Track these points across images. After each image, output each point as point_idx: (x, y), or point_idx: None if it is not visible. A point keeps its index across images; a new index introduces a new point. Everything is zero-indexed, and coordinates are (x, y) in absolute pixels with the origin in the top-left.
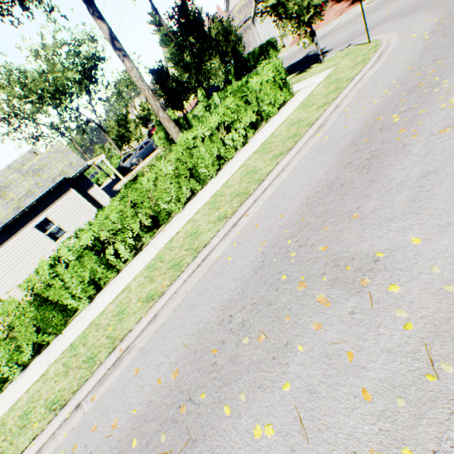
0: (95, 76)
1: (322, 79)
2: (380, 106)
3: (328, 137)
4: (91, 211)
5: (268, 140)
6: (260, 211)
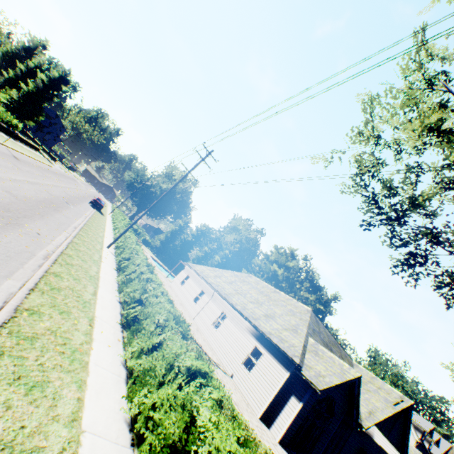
0: None
1: None
2: None
3: None
4: (268, 396)
5: None
6: None
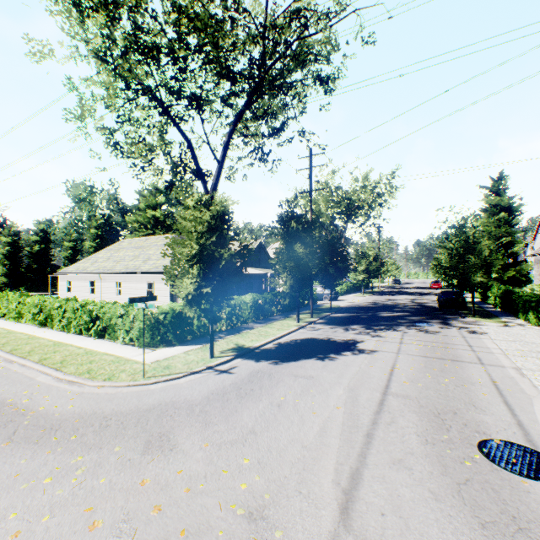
0: (358, 214)
1: (134, 357)
2: None
3: None
4: (168, 298)
5: (66, 345)
6: None
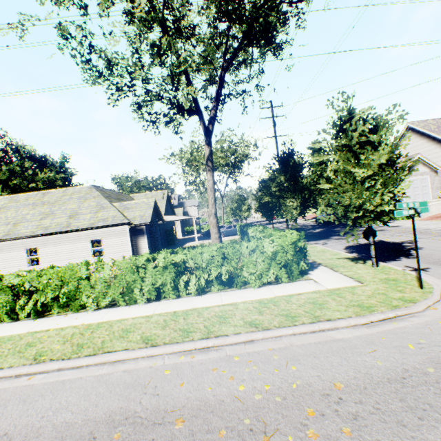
0: (240, 166)
1: (330, 287)
2: (221, 403)
3: (168, 374)
4: (128, 252)
5: (197, 310)
6: (26, 388)
